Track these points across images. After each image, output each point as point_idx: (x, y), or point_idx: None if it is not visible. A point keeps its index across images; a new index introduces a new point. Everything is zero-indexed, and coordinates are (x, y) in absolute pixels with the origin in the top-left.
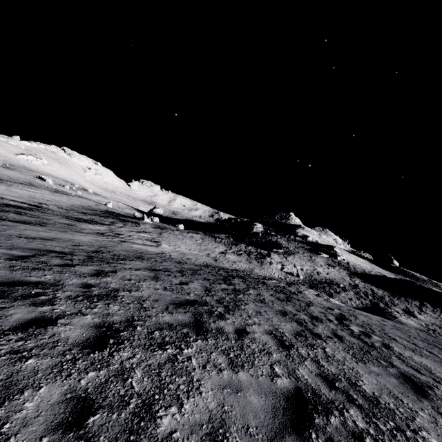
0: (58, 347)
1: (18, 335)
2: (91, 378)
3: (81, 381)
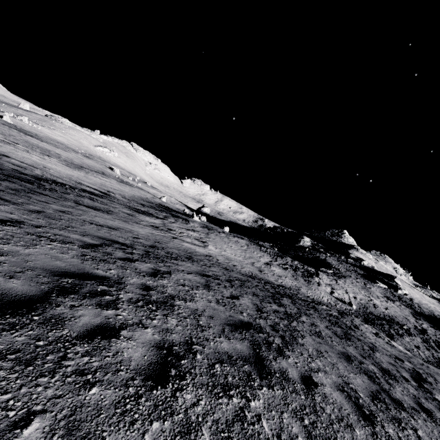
0: (121, 372)
1: (85, 347)
2: (155, 432)
3: (145, 436)
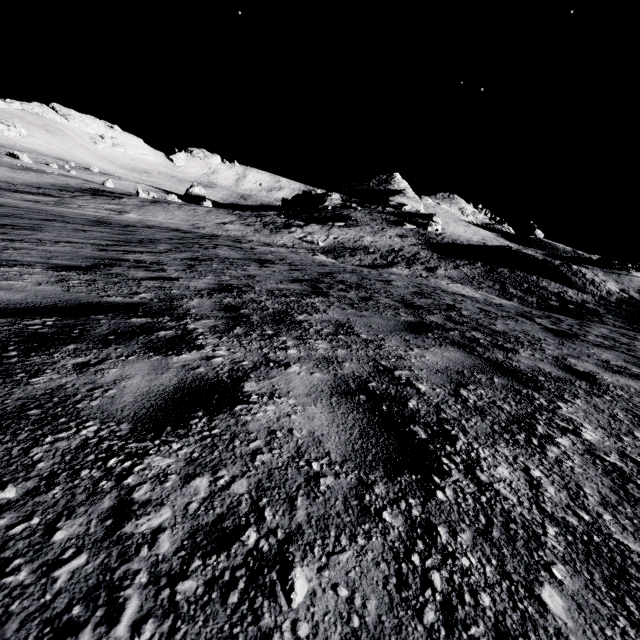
0: None
1: None
2: None
3: None
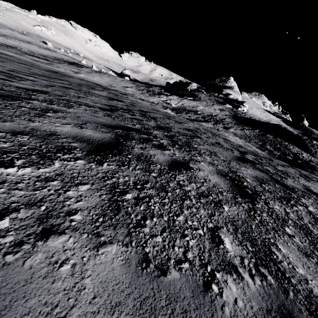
0: None
1: None
2: None
3: None
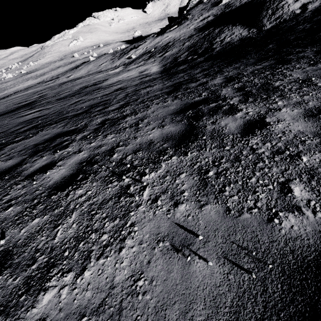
0: None
1: None
2: None
3: None
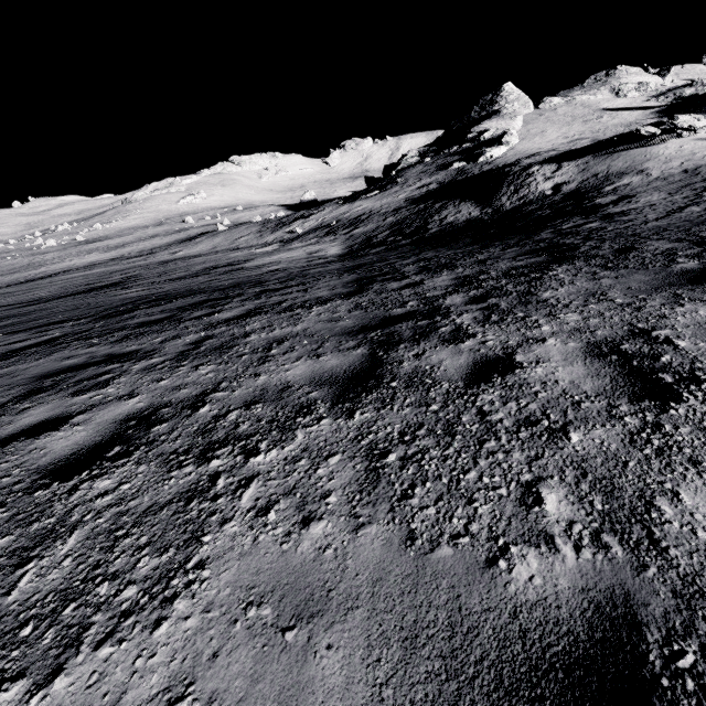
0: None
1: None
2: None
3: None
